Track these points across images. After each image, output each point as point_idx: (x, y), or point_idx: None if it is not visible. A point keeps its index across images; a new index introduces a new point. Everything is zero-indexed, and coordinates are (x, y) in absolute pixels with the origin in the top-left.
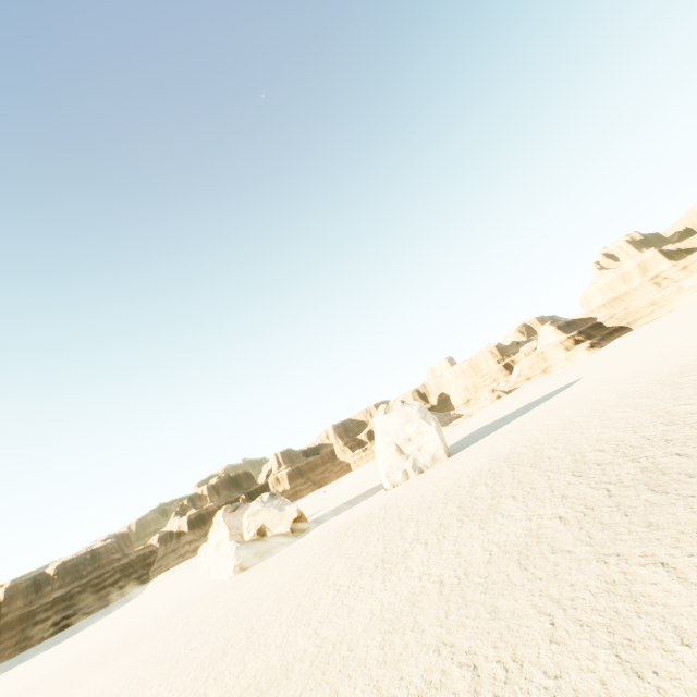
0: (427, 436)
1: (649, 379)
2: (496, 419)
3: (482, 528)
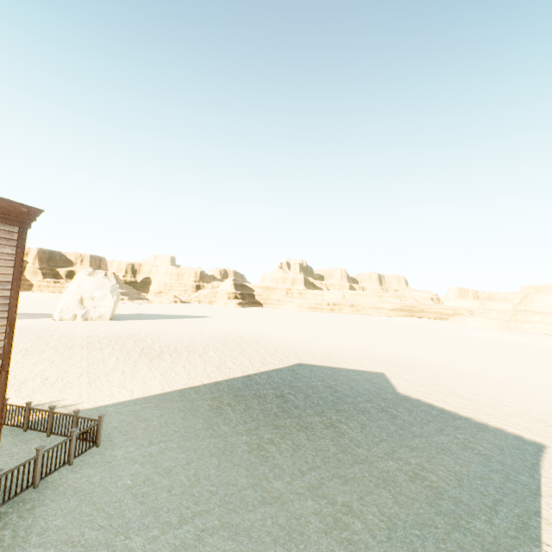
0: (106, 302)
1: (215, 331)
2: (158, 314)
3: (89, 353)
